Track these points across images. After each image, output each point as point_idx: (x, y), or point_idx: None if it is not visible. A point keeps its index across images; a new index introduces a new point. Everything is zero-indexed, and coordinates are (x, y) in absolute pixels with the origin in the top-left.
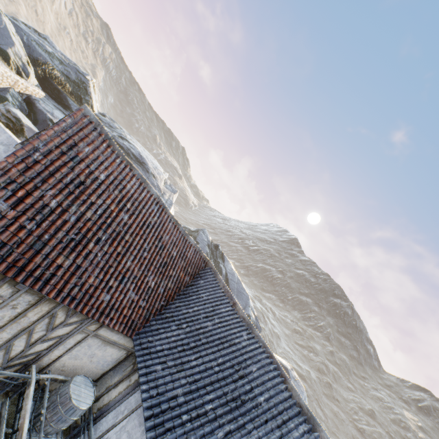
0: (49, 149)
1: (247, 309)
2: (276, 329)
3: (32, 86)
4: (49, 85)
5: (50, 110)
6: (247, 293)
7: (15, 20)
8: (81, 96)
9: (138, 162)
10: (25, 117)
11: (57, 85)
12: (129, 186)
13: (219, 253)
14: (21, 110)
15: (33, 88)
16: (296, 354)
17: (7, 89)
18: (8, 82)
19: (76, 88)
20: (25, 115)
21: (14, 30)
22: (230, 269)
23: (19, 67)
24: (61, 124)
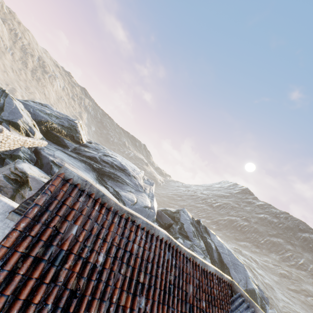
0: (10, 270)
1: (249, 282)
2: (265, 279)
3: (37, 140)
4: (51, 135)
5: (52, 153)
6: (241, 263)
7: (26, 101)
8: (73, 135)
9: (120, 170)
10: (32, 167)
11: (56, 133)
12: (135, 246)
13: (202, 227)
14: (31, 160)
15: (38, 141)
16: (296, 303)
17: (19, 148)
18: (19, 143)
19: (69, 131)
20: (34, 163)
21: (23, 107)
22: (217, 241)
23: (27, 130)
24: (30, 213)
